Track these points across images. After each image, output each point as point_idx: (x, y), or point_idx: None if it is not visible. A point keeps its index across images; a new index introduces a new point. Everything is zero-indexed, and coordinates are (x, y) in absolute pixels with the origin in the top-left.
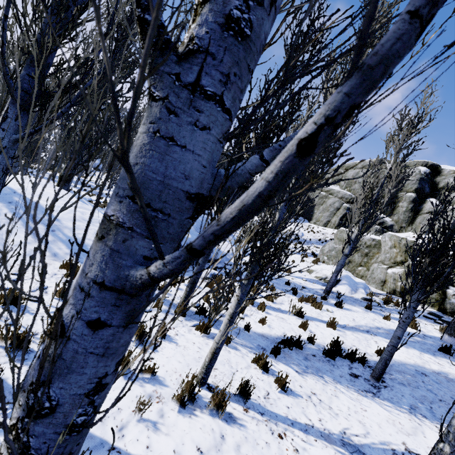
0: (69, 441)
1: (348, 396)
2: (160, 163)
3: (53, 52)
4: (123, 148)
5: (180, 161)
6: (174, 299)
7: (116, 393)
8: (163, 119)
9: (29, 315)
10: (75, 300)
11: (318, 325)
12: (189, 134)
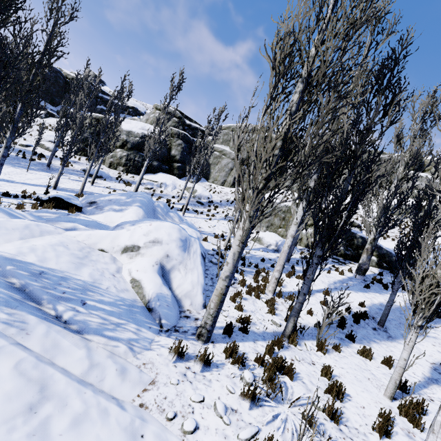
0: None
1: (392, 347)
2: None
3: None
4: None
5: None
6: None
7: None
8: None
9: None
10: None
11: (321, 297)
12: None
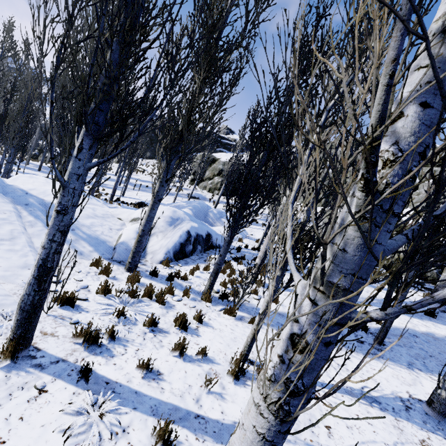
0: (305, 407)
1: (358, 359)
2: (368, 254)
3: (116, 85)
4: (399, 271)
5: (377, 251)
6: (383, 330)
7: (182, 373)
8: (372, 230)
9: (85, 313)
10: (314, 331)
11: None
12: (384, 236)
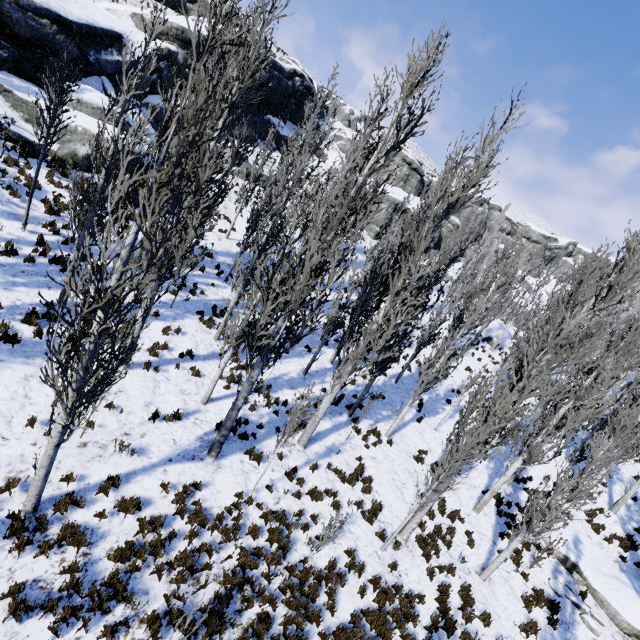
0: None
1: None
2: None
3: None
4: None
5: None
6: None
7: None
8: None
9: None
10: None
11: None
12: None
